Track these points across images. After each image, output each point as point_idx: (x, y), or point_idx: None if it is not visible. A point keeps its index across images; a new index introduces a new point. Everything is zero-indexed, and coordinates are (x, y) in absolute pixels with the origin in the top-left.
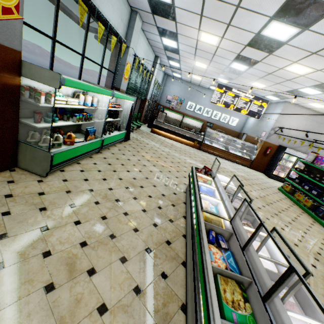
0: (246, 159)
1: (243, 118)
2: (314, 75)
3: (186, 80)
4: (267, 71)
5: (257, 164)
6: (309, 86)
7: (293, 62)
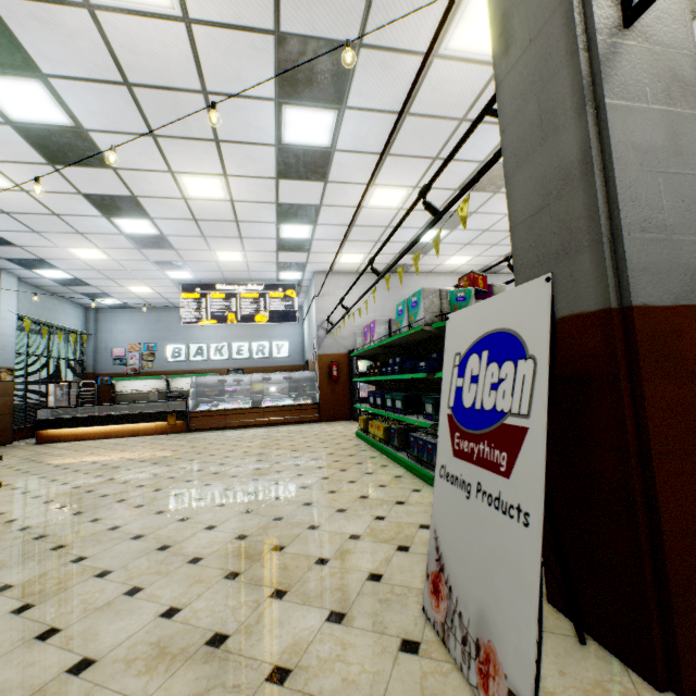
0: (305, 407)
1: (296, 335)
2: (239, 190)
3: (141, 305)
4: (182, 214)
5: (331, 406)
6: (277, 220)
7: (171, 173)
